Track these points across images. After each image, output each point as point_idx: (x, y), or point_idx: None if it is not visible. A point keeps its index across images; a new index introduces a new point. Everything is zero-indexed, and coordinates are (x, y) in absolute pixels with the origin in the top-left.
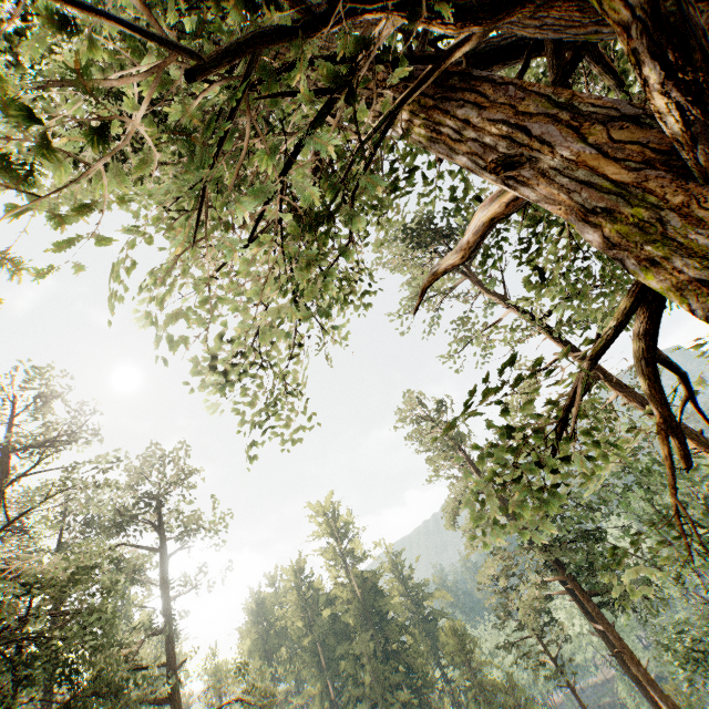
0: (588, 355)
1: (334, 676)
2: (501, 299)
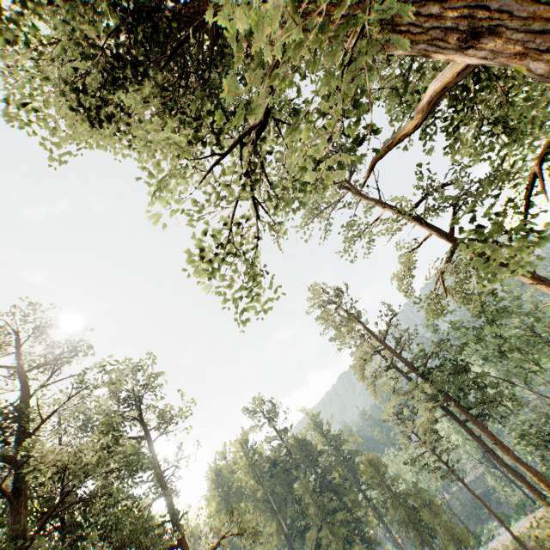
0: (539, 159)
1: (285, 515)
2: (376, 204)
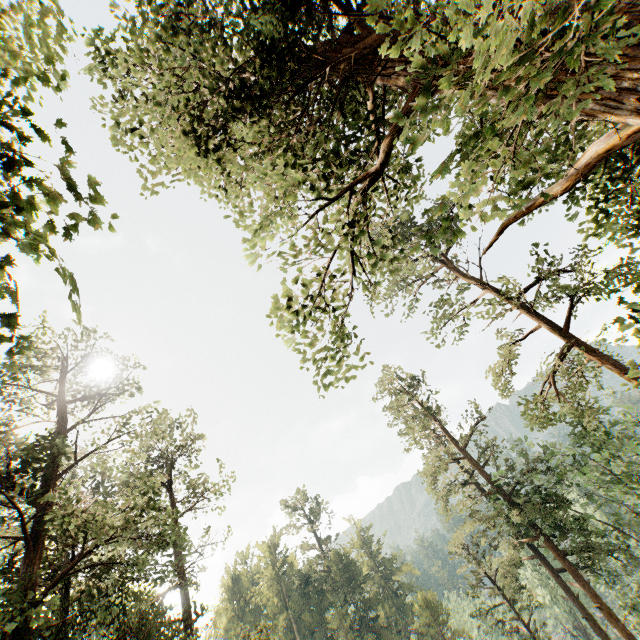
0: None
1: None
2: (478, 281)
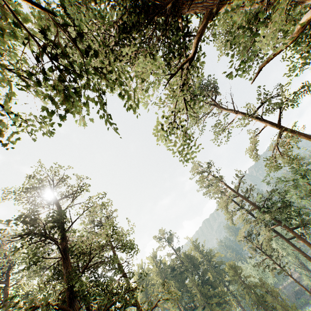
0: None
1: (181, 300)
2: (232, 111)
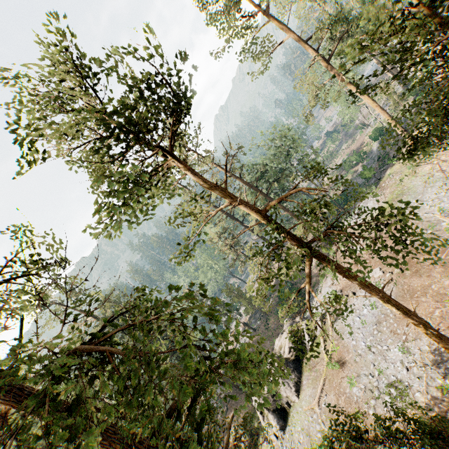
0: None
1: None
2: (287, 27)
